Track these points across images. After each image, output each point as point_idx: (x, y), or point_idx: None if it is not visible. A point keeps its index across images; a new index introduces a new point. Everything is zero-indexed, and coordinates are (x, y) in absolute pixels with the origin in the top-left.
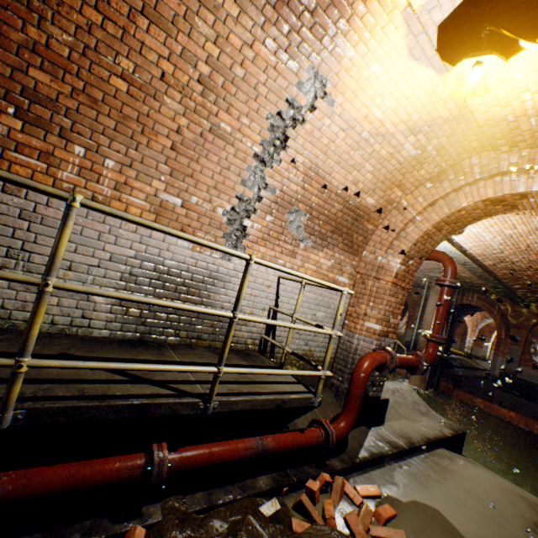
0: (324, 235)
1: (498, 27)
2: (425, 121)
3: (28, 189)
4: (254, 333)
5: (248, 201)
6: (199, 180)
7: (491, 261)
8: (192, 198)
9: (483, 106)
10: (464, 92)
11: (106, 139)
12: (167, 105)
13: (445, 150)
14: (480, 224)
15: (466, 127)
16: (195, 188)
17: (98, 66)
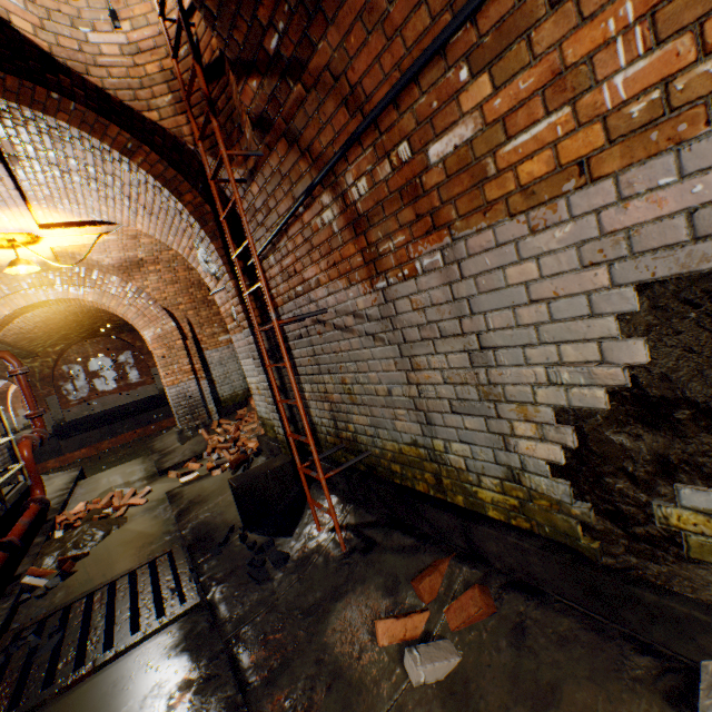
0: None
1: (24, 245)
2: None
3: None
4: None
5: None
6: None
7: (4, 332)
8: None
9: (7, 260)
10: (15, 271)
11: None
12: None
13: None
14: None
15: None
16: None
17: None
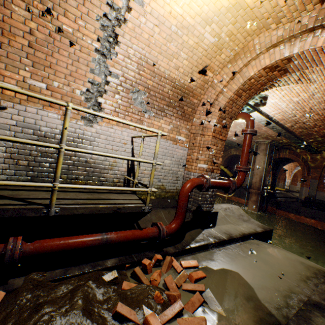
0: (162, 108)
1: None
2: (214, 12)
3: None
4: (118, 175)
5: (99, 84)
6: (57, 70)
7: (289, 123)
8: (54, 83)
9: None
10: None
11: None
12: (16, 12)
13: (234, 35)
14: (275, 95)
15: (244, 13)
16: (55, 76)
17: None
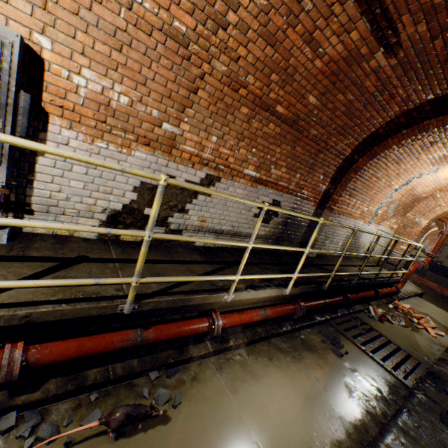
0: (397, 210)
1: None
2: None
3: (340, 215)
4: (363, 251)
5: (382, 204)
6: (374, 200)
7: None
8: (369, 207)
9: None
10: None
11: (361, 195)
12: (381, 181)
13: None
14: None
15: None
16: (372, 203)
17: (372, 176)
